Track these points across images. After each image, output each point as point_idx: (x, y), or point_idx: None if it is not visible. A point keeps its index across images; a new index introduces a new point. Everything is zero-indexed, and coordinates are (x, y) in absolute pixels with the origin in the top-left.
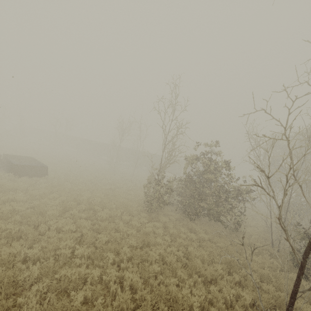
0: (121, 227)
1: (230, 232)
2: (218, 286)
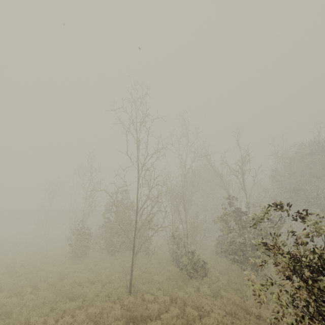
0: (42, 274)
1: (145, 257)
2: (113, 285)
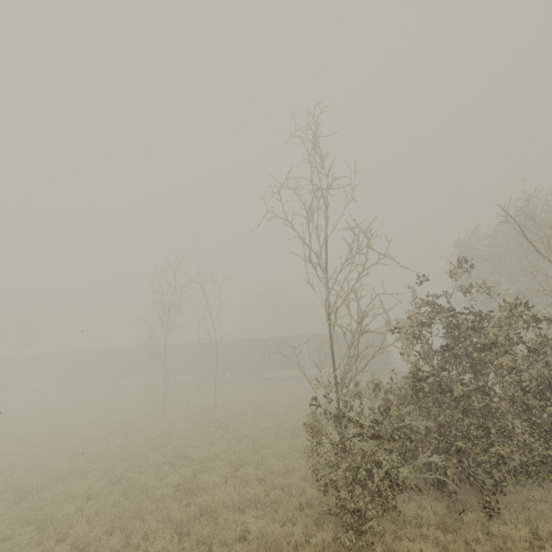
0: None
1: None
2: None
